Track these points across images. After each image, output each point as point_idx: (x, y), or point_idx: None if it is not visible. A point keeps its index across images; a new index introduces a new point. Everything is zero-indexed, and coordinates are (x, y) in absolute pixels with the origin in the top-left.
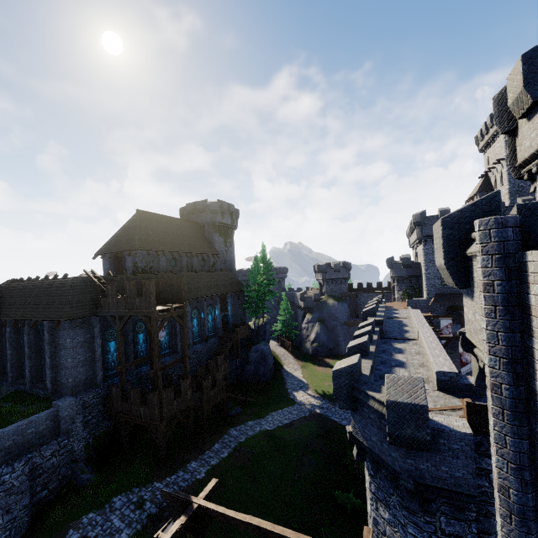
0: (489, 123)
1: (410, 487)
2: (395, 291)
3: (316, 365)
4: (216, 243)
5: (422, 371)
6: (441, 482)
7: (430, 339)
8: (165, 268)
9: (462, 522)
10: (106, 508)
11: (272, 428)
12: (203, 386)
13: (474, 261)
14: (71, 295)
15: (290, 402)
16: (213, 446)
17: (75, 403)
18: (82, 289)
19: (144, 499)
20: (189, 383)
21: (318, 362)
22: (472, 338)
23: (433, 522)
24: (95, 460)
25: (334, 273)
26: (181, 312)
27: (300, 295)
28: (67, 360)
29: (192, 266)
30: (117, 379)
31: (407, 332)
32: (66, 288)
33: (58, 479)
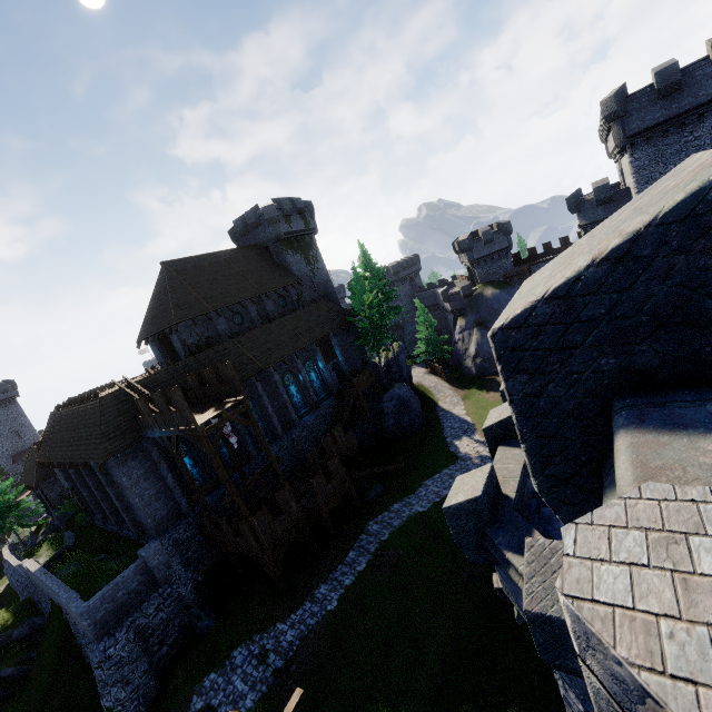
0: None
1: None
2: None
3: (484, 390)
4: (292, 266)
5: None
6: None
7: None
8: (228, 332)
9: None
10: (226, 665)
11: (426, 508)
12: (313, 486)
13: None
14: (103, 424)
15: (450, 458)
16: (346, 556)
17: (162, 547)
18: (117, 410)
19: (266, 650)
20: (289, 493)
21: (486, 385)
22: None
23: None
24: (214, 596)
25: (485, 247)
26: (243, 409)
27: (441, 295)
28: (134, 500)
29: (267, 313)
30: (209, 498)
31: None
32: (97, 415)
33: (175, 631)
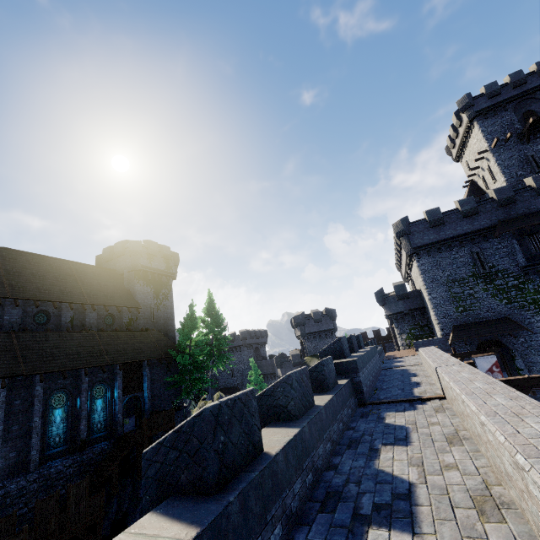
0: (456, 122)
1: None
2: (396, 335)
3: None
4: (138, 293)
5: None
6: None
7: (478, 384)
8: (16, 326)
9: None
10: None
11: None
12: None
13: None
14: None
15: None
16: None
17: None
18: None
19: None
20: None
21: None
22: None
23: None
24: None
25: (314, 325)
26: None
27: (275, 360)
28: None
29: (84, 323)
30: None
31: (417, 385)
32: None
33: None
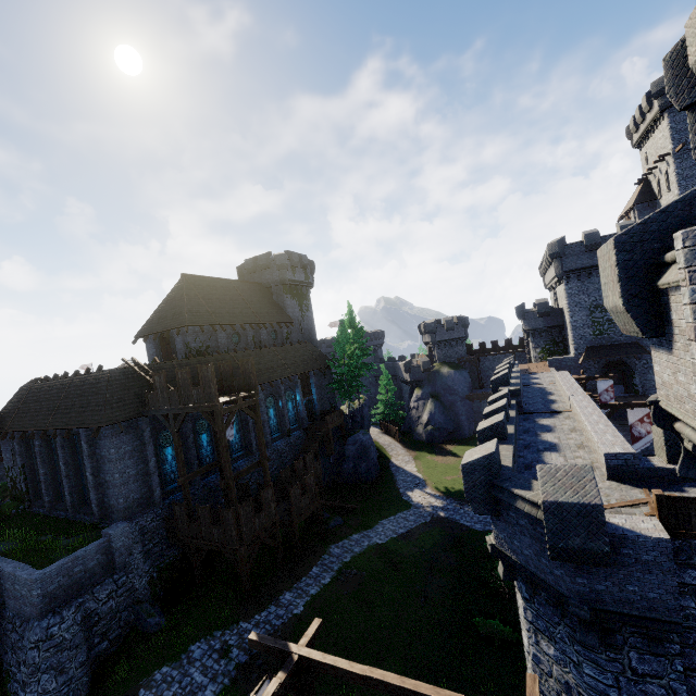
0: (645, 107)
1: (585, 616)
2: (530, 349)
3: (433, 454)
4: (288, 308)
5: (582, 455)
6: (629, 607)
7: (589, 409)
8: (226, 347)
9: (661, 658)
10: (182, 659)
11: (384, 541)
12: (290, 494)
13: (672, 296)
14: (109, 393)
15: (404, 505)
16: (310, 571)
17: (130, 529)
18: (123, 384)
19: (229, 645)
20: (272, 493)
21: (435, 451)
22: (673, 409)
23: (619, 659)
24: (163, 598)
25: (446, 333)
26: (253, 402)
27: (404, 365)
28: (114, 476)
29: (260, 340)
30: (179, 494)
31: (554, 402)
32: (103, 384)
33: (119, 626)
